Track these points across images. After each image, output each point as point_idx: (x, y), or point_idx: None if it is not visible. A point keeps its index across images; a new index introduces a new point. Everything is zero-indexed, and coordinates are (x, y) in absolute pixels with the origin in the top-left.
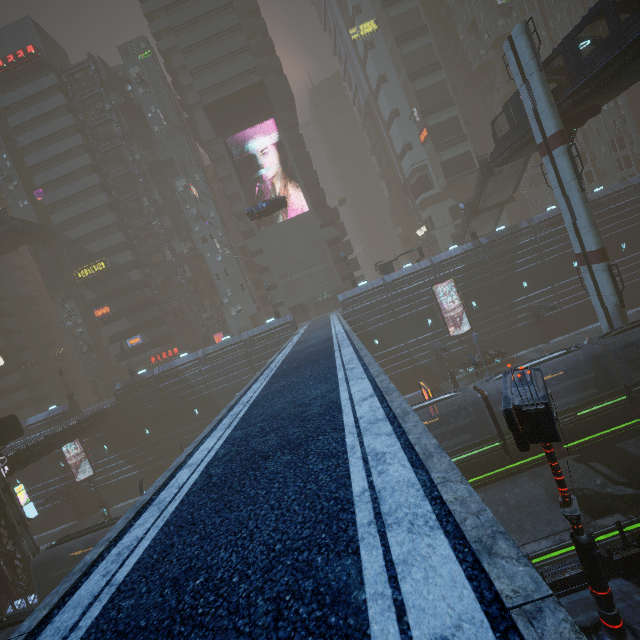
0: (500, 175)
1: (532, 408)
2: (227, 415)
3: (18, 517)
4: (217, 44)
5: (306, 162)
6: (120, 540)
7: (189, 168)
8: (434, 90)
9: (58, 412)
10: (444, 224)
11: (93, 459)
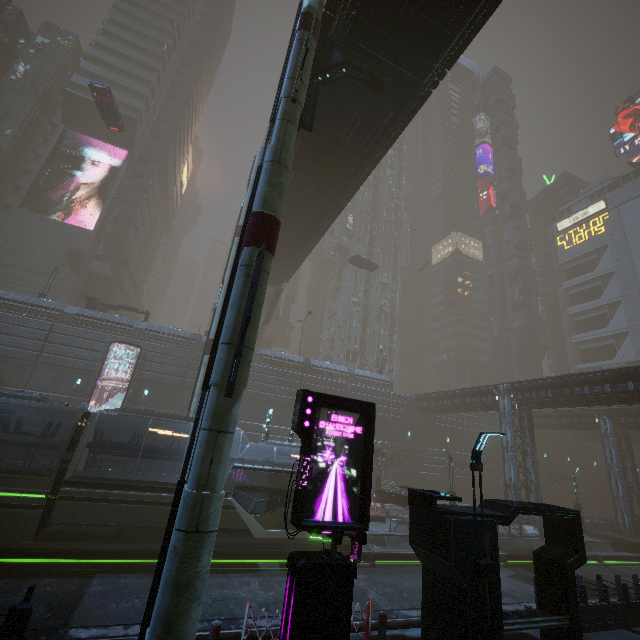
0: None
1: None
2: None
3: None
4: (123, 76)
5: (135, 204)
6: None
7: (9, 121)
8: None
9: None
10: None
11: None
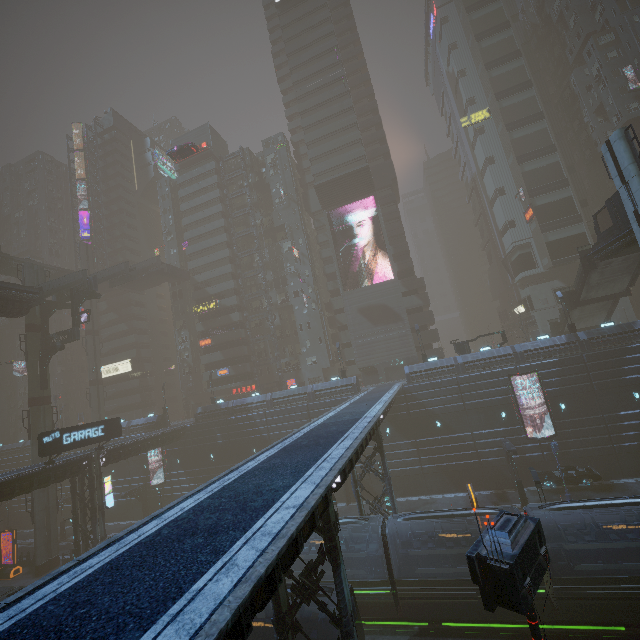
0: (608, 267)
1: (496, 564)
2: (222, 478)
3: (100, 503)
4: (335, 138)
5: (399, 234)
6: (85, 562)
7: (296, 233)
8: (545, 171)
9: (153, 420)
10: (546, 306)
11: (167, 469)
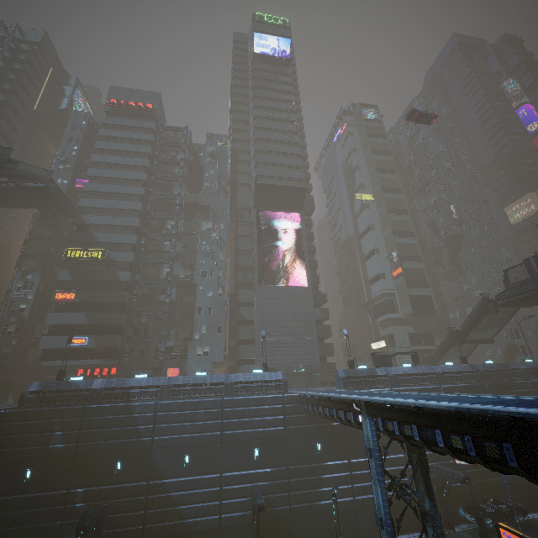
0: (494, 315)
1: None
2: None
3: None
4: (281, 157)
5: (311, 252)
6: None
7: (219, 217)
8: (408, 247)
9: None
10: (403, 345)
11: None
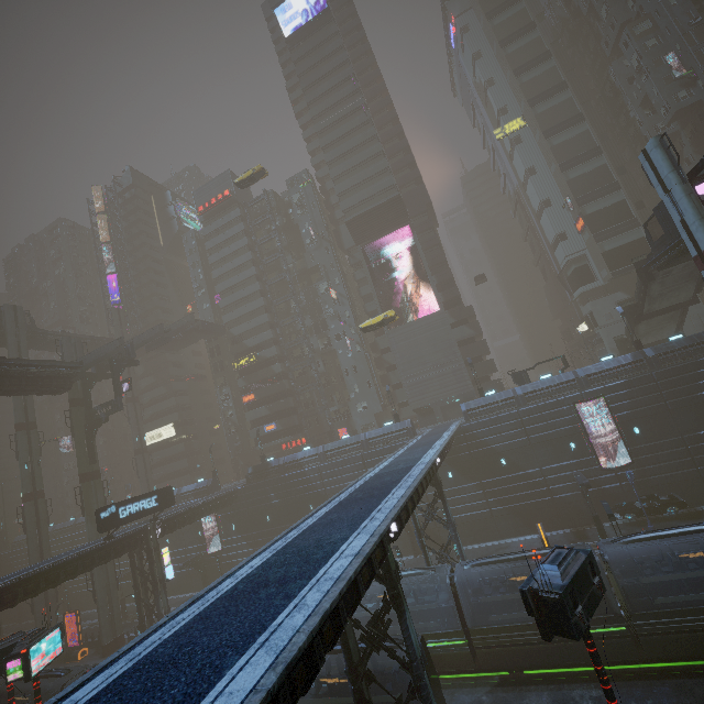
0: (668, 276)
1: (547, 595)
2: (283, 537)
3: (161, 575)
4: (362, 170)
5: (440, 262)
6: (177, 616)
7: (331, 273)
8: (592, 176)
9: (204, 485)
10: (611, 321)
11: (223, 535)
